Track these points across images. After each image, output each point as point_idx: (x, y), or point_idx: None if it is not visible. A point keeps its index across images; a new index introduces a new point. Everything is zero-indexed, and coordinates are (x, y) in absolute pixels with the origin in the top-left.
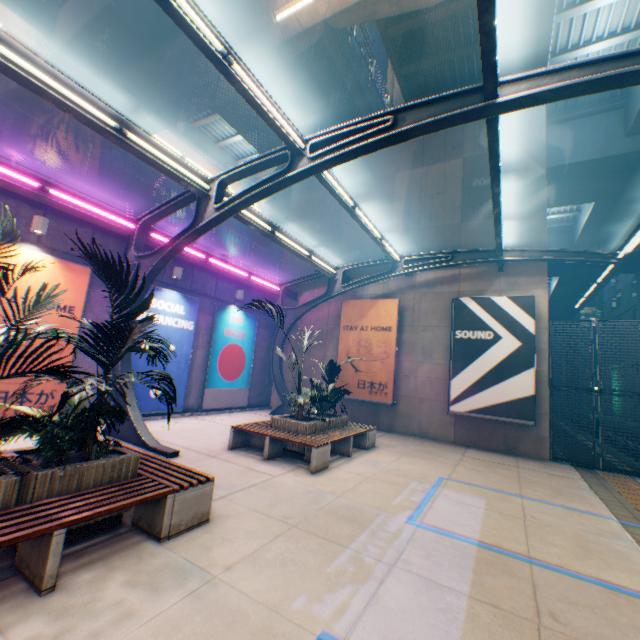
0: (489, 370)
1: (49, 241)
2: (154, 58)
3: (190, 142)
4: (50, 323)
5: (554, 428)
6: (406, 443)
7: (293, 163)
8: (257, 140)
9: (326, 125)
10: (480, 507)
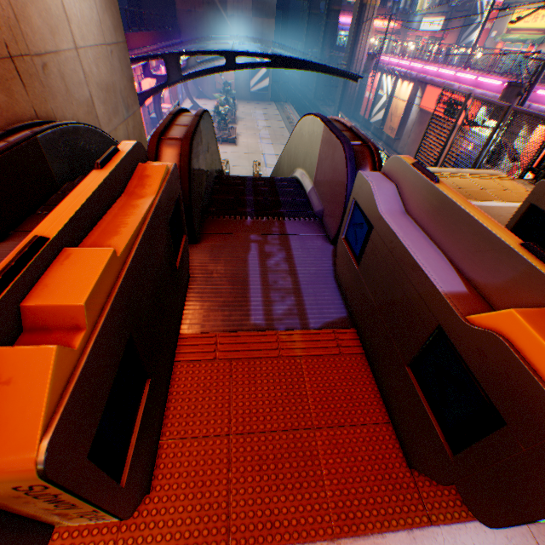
0: (260, 80)
1: None
2: None
3: None
4: None
5: (272, 90)
6: (241, 103)
7: None
8: None
9: None
10: (262, 112)
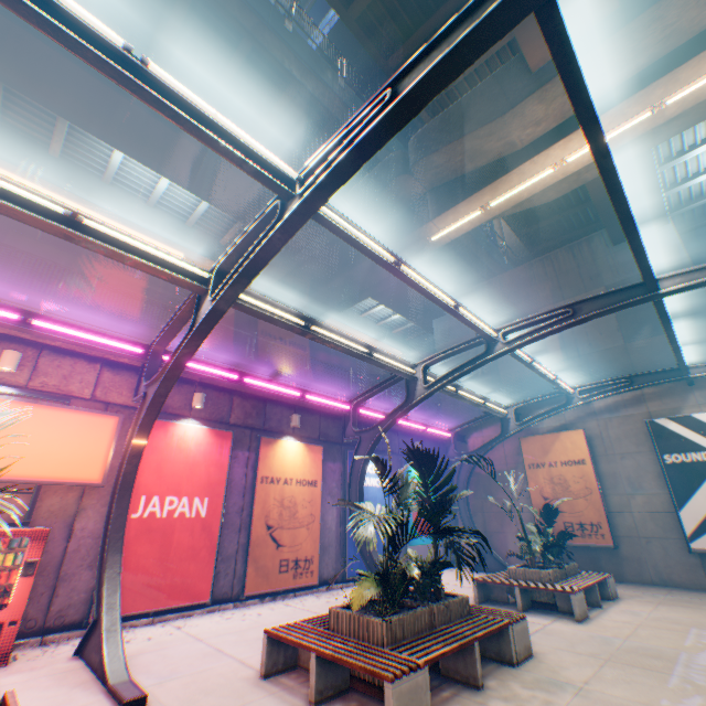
0: None
1: (298, 430)
2: (336, 280)
3: (342, 320)
4: (305, 496)
5: None
6: (650, 592)
7: (488, 347)
8: (400, 307)
9: (455, 281)
10: None
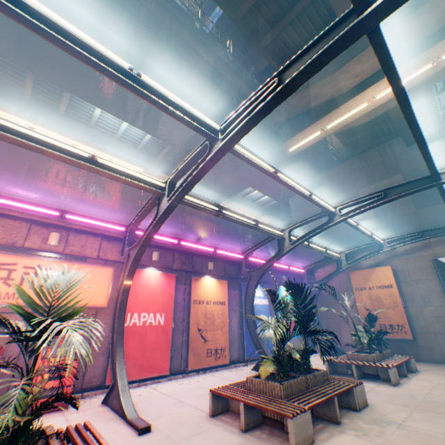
0: None
1: (212, 271)
2: (229, 178)
3: (232, 201)
4: (218, 311)
5: None
6: (438, 367)
7: (329, 218)
8: (268, 192)
9: (303, 173)
10: None
